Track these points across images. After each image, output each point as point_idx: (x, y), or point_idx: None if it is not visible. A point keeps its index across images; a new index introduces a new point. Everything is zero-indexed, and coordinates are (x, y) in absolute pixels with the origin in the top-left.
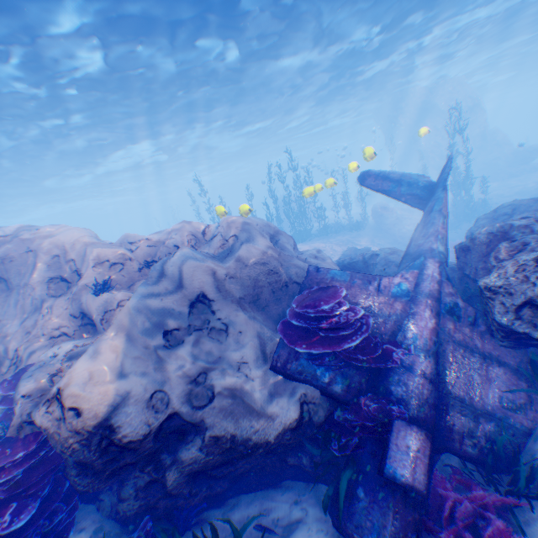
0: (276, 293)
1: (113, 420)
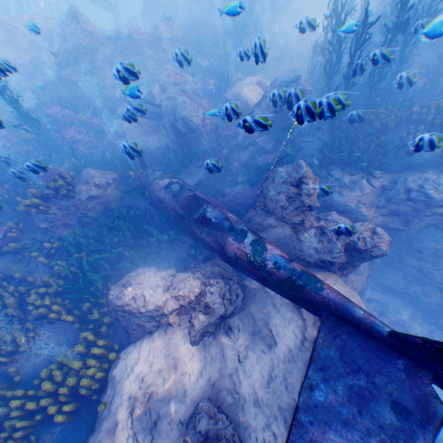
0: None
1: None
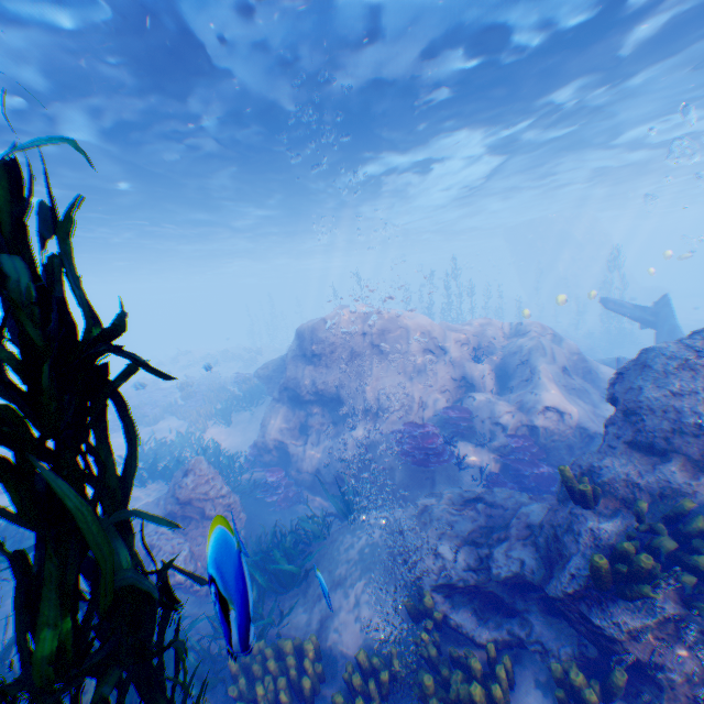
0: (582, 376)
1: (580, 423)
